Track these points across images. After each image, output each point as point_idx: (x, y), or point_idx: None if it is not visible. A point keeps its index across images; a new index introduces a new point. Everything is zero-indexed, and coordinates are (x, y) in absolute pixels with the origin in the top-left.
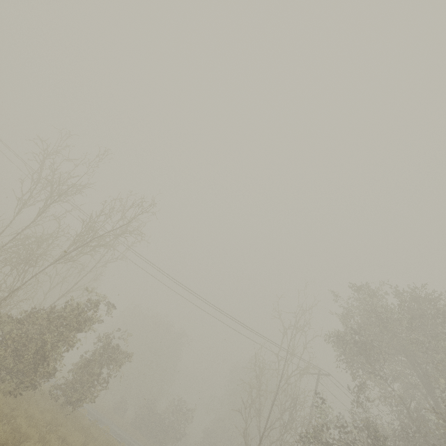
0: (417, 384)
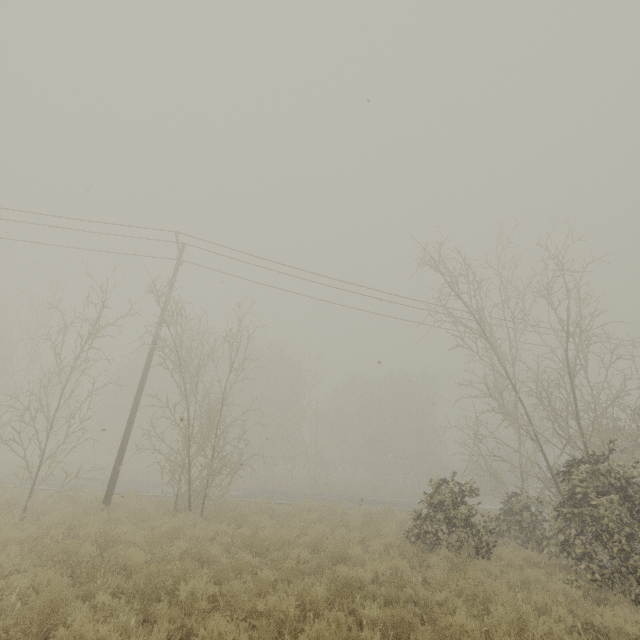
0: None
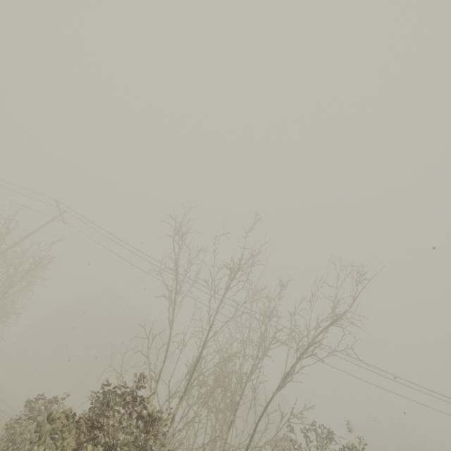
0: None
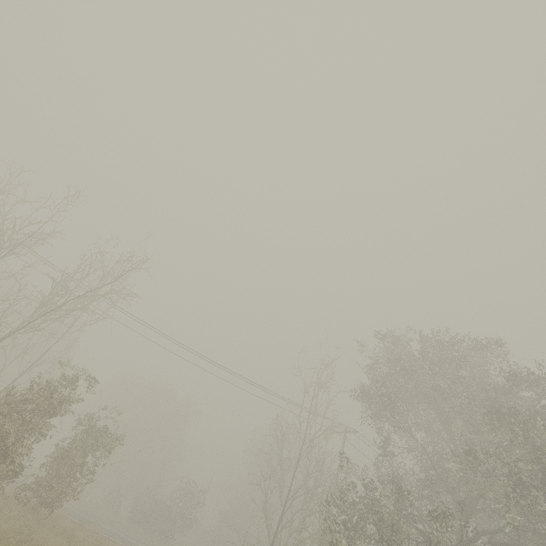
0: (440, 431)
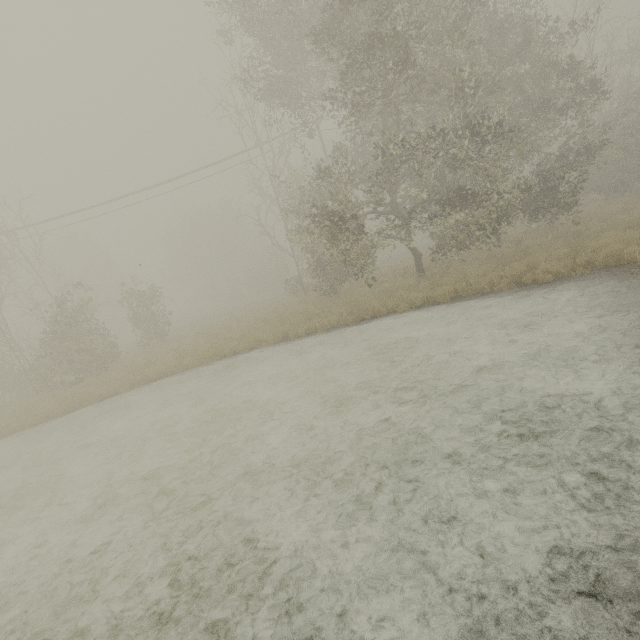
0: None
